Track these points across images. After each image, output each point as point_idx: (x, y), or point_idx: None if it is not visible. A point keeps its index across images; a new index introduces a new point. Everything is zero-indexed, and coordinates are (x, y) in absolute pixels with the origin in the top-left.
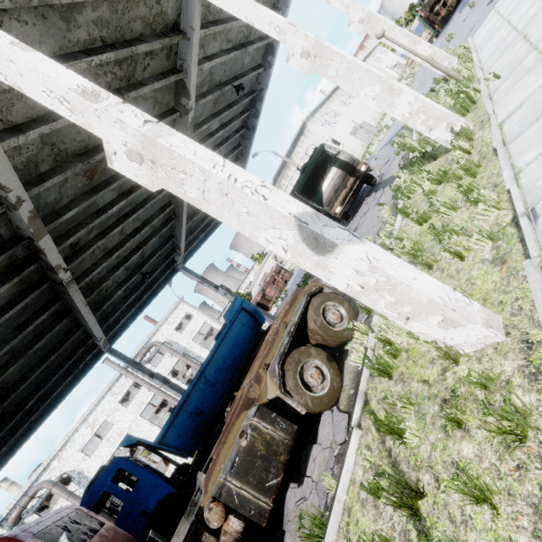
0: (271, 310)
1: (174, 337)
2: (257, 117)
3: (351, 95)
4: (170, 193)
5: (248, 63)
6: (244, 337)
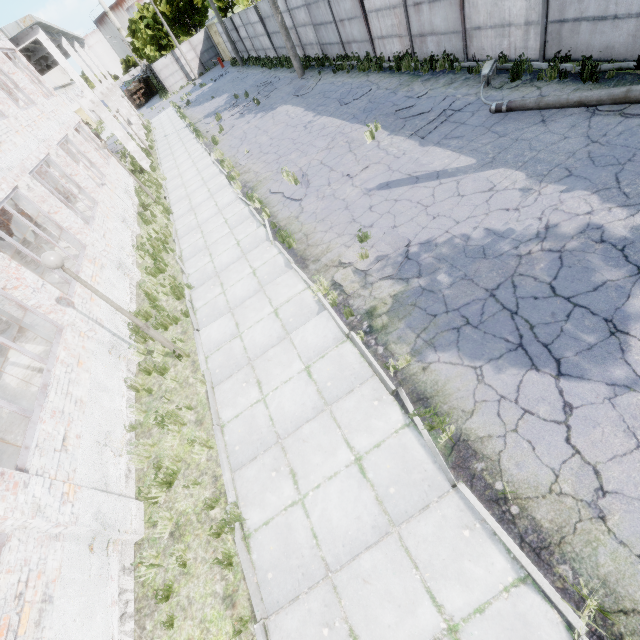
0: None
1: None
2: None
3: None
4: None
5: None
6: None
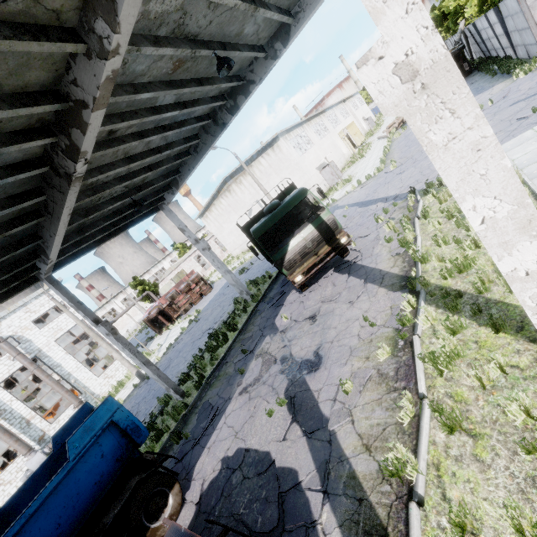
0: (174, 324)
1: (29, 332)
2: (233, 113)
3: (327, 128)
4: (43, 176)
5: (249, 34)
6: (96, 481)
